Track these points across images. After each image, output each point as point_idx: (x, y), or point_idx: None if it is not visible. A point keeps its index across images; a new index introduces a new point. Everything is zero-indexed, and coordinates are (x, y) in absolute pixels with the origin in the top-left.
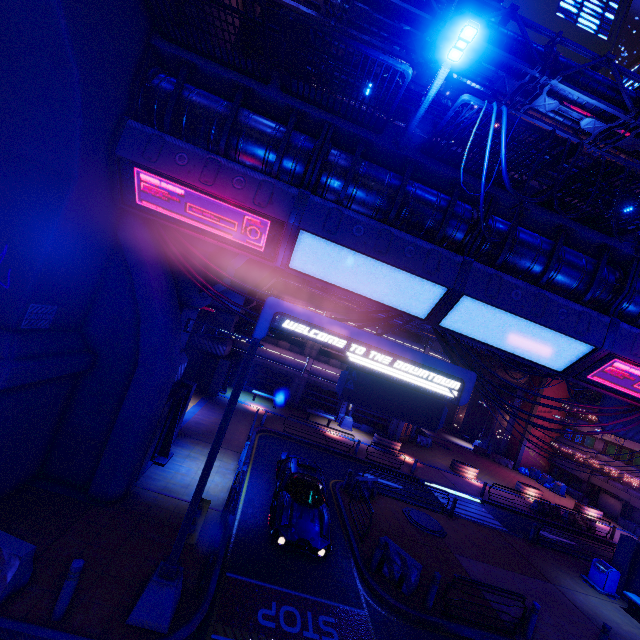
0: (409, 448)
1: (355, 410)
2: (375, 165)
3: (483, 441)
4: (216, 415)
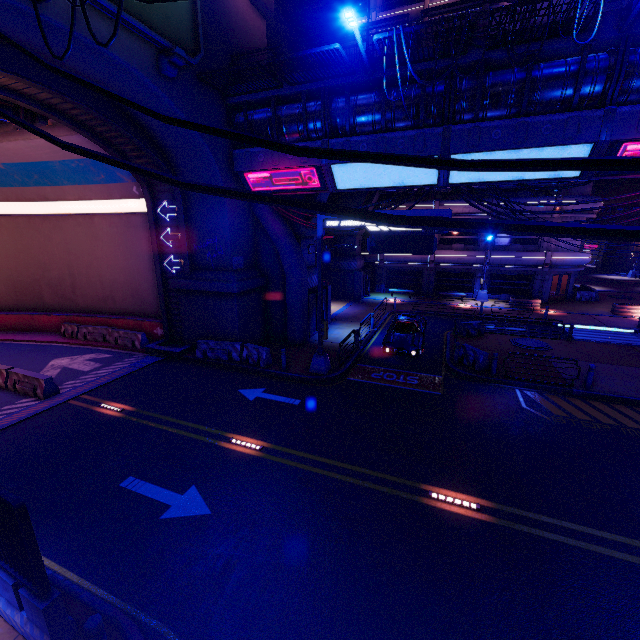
0: (560, 305)
1: (490, 284)
2: (363, 94)
3: None
4: (359, 309)
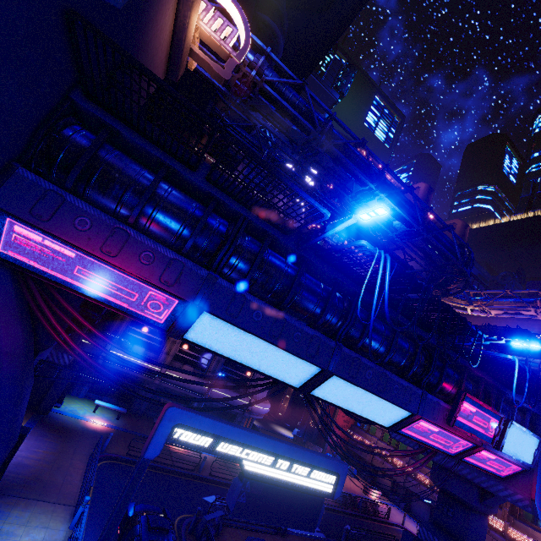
0: None
1: None
2: (276, 254)
3: (300, 429)
4: (46, 445)
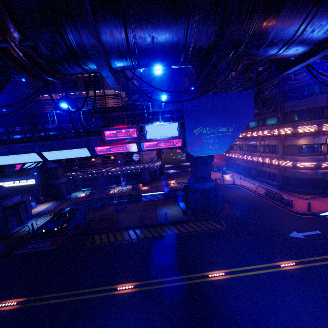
0: (152, 183)
1: (127, 178)
2: None
3: None
4: (58, 204)
